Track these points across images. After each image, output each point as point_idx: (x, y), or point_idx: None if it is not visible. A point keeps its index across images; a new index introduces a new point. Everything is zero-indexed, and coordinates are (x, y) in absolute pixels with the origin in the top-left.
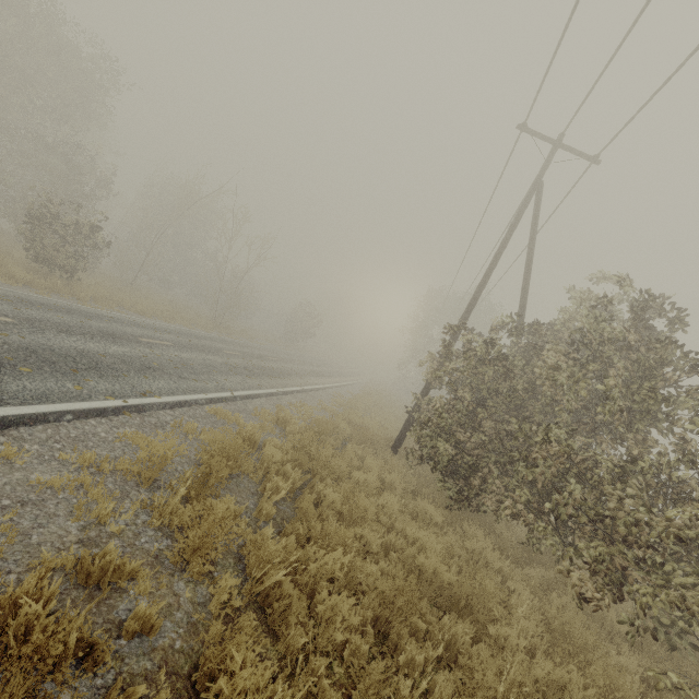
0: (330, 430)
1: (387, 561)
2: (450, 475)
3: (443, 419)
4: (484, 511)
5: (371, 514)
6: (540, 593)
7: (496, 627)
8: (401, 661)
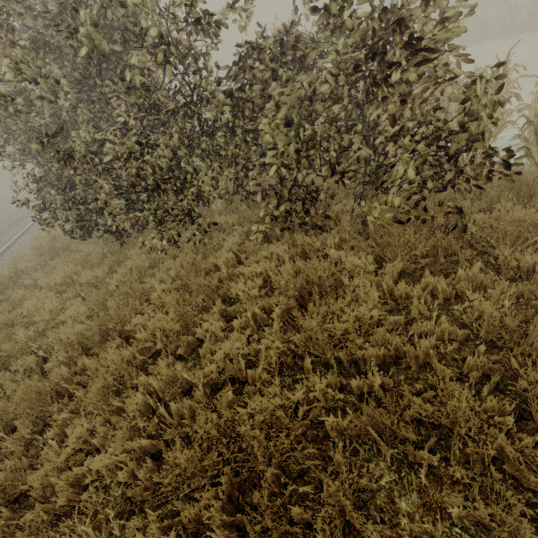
0: (7, 284)
1: (51, 360)
2: (97, 230)
3: (46, 197)
4: (145, 224)
5: (22, 342)
6: (187, 247)
7: (128, 325)
8: (51, 433)
